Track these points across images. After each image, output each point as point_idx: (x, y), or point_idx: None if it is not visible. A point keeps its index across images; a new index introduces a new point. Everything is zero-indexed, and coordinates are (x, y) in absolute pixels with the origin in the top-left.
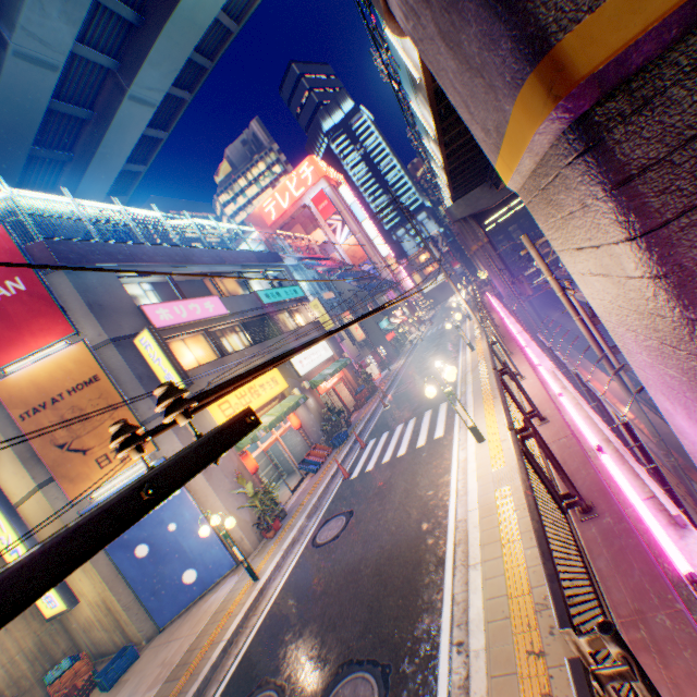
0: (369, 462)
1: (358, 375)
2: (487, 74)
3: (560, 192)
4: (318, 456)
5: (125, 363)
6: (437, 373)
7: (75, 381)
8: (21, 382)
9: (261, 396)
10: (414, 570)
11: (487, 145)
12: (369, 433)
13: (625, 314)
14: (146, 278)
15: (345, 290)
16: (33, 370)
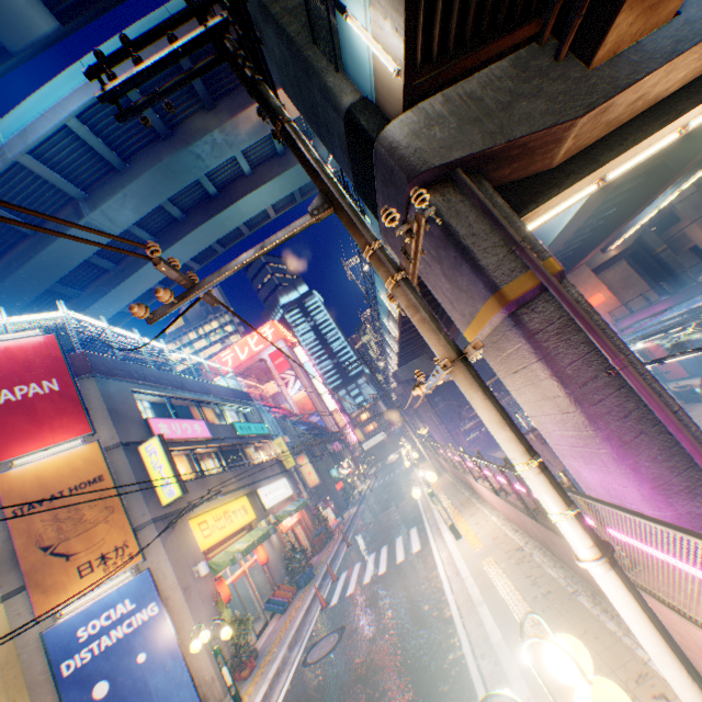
0: (348, 587)
1: (315, 517)
2: (470, 293)
3: (504, 342)
4: (284, 596)
5: (130, 466)
6: (397, 509)
7: (79, 479)
8: (25, 475)
9: (234, 522)
10: (427, 634)
11: (461, 321)
12: (338, 568)
13: (542, 404)
14: (149, 395)
15: (300, 435)
16: (41, 464)
